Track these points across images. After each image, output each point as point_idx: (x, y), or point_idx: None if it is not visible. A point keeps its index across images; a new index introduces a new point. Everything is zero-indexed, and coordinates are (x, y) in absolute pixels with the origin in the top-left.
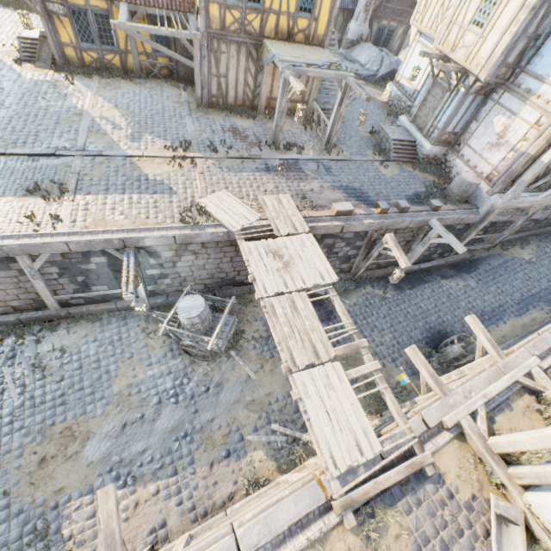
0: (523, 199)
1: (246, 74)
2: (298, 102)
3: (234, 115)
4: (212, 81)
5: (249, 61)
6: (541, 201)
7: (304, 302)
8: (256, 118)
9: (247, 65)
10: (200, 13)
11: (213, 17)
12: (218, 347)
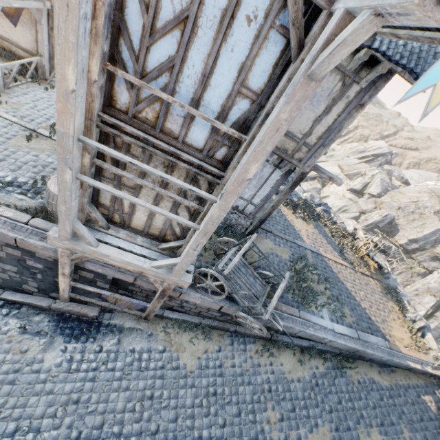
0: (111, 251)
1: None
2: (34, 56)
3: None
4: None
5: None
6: (156, 272)
7: None
8: None
9: None
10: None
11: None
12: None
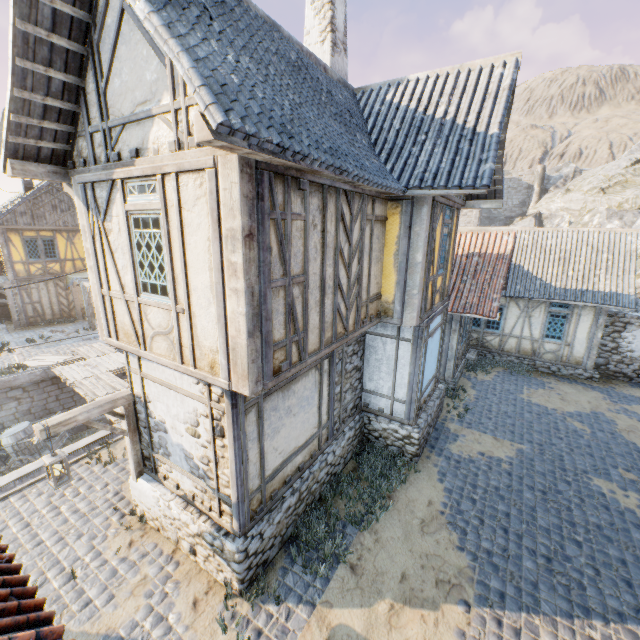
0: None
1: (59, 297)
2: None
3: (54, 325)
4: (27, 307)
5: (58, 289)
6: None
7: (108, 375)
8: (76, 322)
9: (58, 292)
10: (8, 270)
11: (19, 270)
12: (46, 443)
